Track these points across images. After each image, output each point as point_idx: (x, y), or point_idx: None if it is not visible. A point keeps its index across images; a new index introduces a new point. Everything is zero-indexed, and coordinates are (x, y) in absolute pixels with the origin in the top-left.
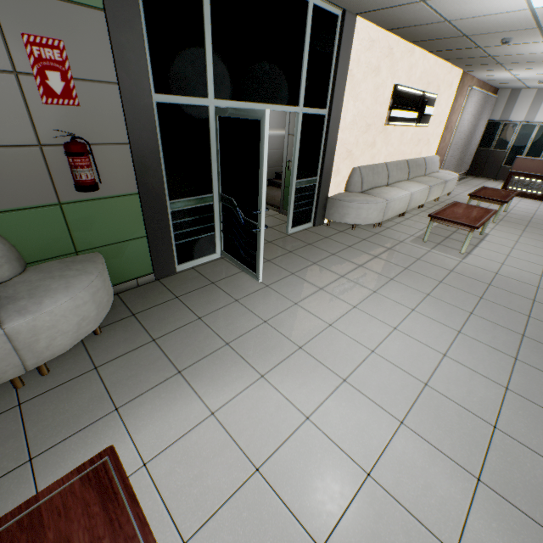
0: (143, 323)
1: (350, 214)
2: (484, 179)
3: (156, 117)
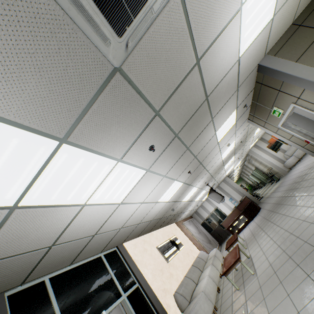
0: None
1: None
2: (226, 239)
3: None
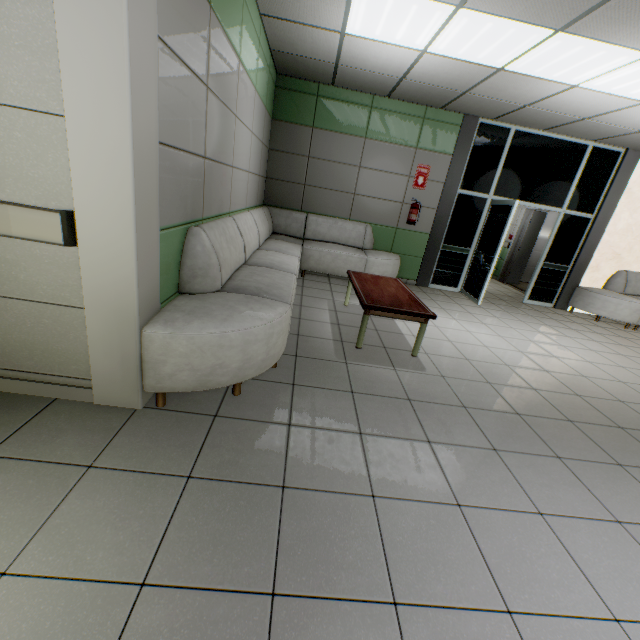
0: None
1: (595, 304)
2: None
3: (455, 200)
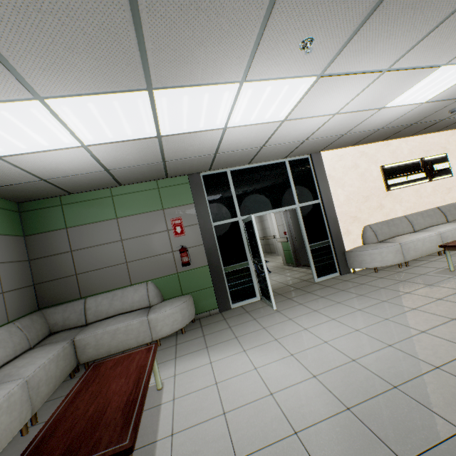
0: (203, 329)
1: (365, 259)
2: None
3: (214, 231)
